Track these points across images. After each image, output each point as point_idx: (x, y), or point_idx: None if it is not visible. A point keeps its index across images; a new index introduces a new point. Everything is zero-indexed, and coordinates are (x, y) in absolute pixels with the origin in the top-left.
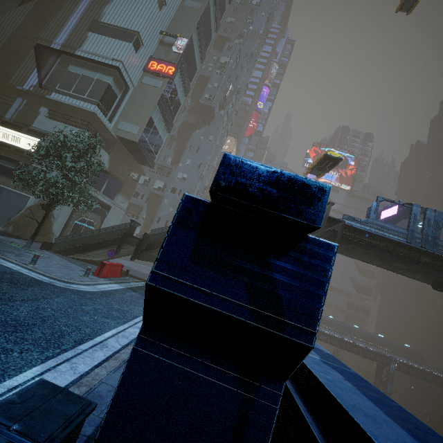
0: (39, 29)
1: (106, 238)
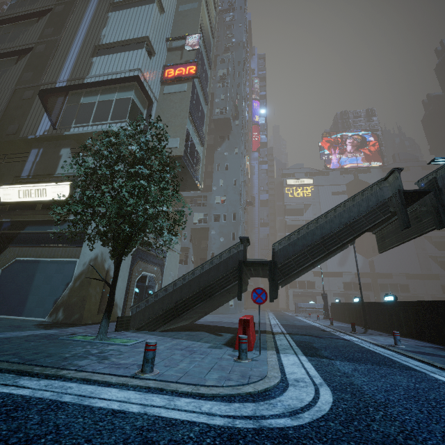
0: (39, 76)
1: (207, 281)
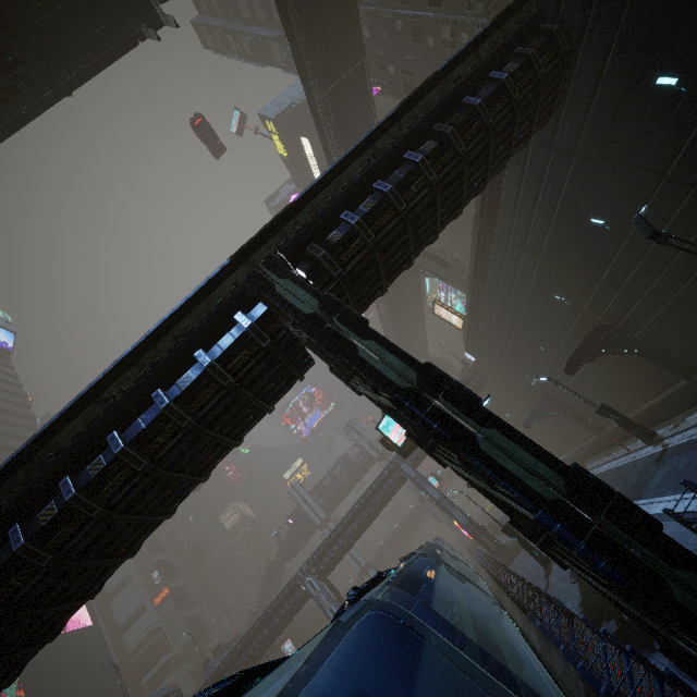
0: None
1: None
